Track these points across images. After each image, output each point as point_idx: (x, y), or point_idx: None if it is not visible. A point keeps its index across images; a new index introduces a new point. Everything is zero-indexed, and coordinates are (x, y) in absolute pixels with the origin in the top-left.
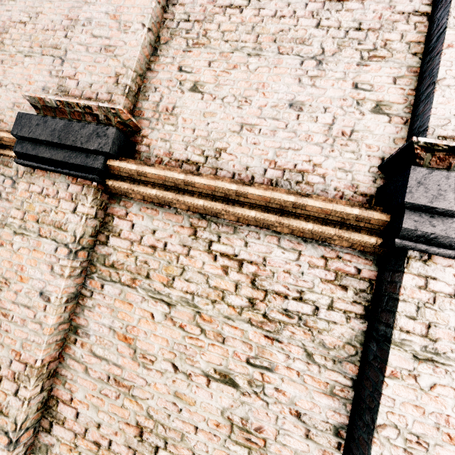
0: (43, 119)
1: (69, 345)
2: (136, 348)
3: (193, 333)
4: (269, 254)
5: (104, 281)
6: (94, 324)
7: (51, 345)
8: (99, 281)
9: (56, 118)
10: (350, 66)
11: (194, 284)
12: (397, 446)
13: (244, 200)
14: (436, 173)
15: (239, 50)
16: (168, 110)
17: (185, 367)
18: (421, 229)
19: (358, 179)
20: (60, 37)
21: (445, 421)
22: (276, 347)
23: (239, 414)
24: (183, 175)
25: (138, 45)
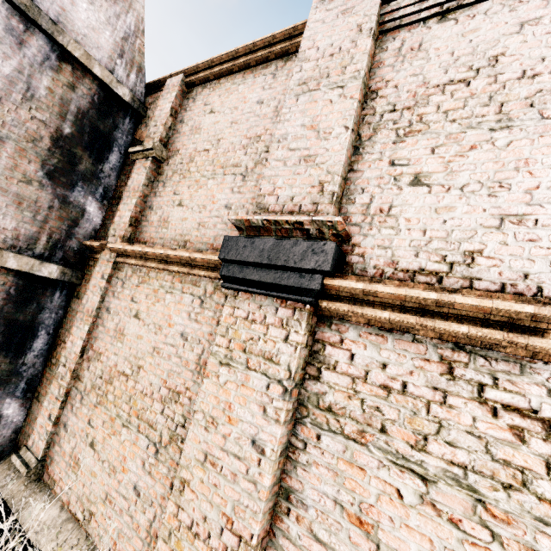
0: (250, 240)
1: (280, 516)
2: (378, 541)
3: (477, 537)
4: None
5: (319, 430)
6: (311, 490)
7: (265, 515)
8: (313, 429)
9: (264, 238)
10: None
11: (463, 451)
12: None
13: (548, 327)
14: None
15: (474, 127)
16: (382, 211)
17: None
18: None
19: None
20: (240, 155)
21: None
22: None
23: None
24: (434, 293)
25: (342, 148)
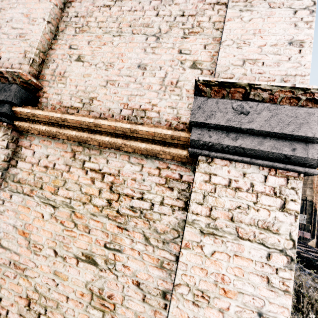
0: None
1: None
2: (30, 239)
3: (69, 227)
4: (122, 168)
5: (12, 193)
6: (3, 224)
7: None
8: (9, 193)
9: None
10: (177, 39)
11: (72, 192)
12: (188, 300)
13: (100, 130)
14: (210, 100)
15: (107, 33)
16: (61, 74)
17: (63, 252)
18: (202, 140)
19: (181, 113)
20: None
21: (221, 279)
22: (125, 234)
23: (98, 285)
24: (59, 114)
25: (40, 32)
